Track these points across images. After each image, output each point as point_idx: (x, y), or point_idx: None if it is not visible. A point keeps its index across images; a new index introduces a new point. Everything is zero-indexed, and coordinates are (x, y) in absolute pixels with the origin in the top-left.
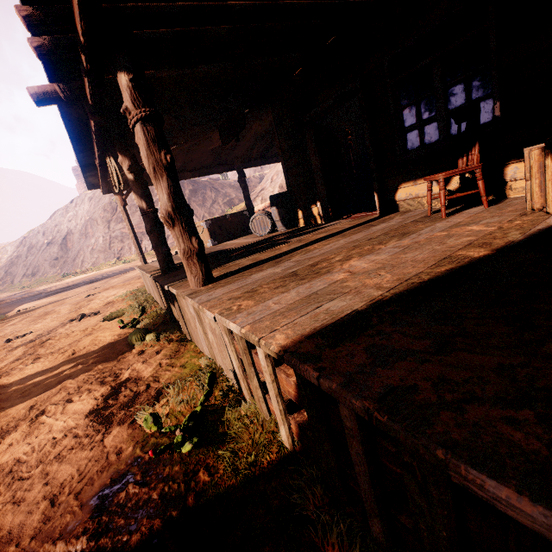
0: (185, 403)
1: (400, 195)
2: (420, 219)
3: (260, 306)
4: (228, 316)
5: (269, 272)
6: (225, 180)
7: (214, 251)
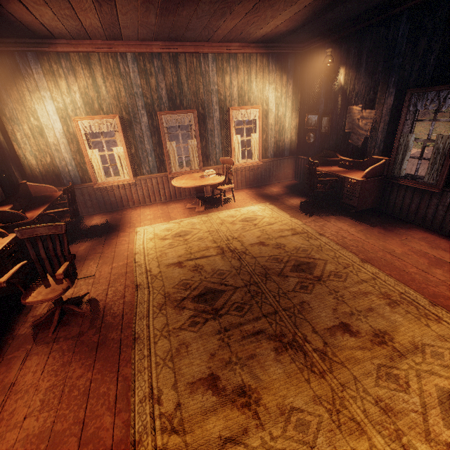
0: None
1: None
2: None
3: None
4: None
5: None
6: None
7: None
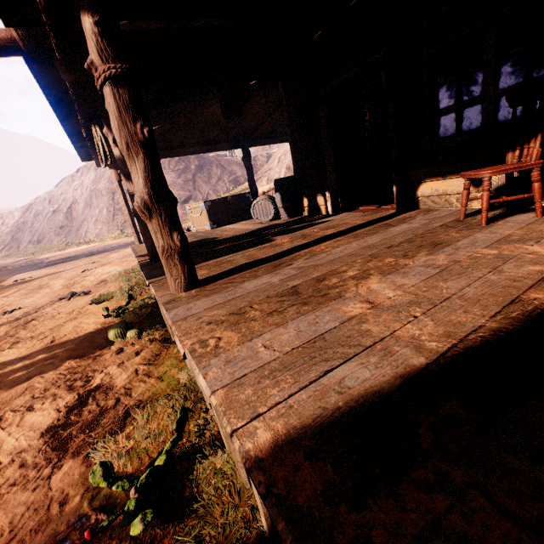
0: (151, 438)
1: (424, 190)
2: (451, 223)
3: (244, 348)
4: (200, 361)
5: (265, 281)
6: (232, 157)
7: (211, 237)
